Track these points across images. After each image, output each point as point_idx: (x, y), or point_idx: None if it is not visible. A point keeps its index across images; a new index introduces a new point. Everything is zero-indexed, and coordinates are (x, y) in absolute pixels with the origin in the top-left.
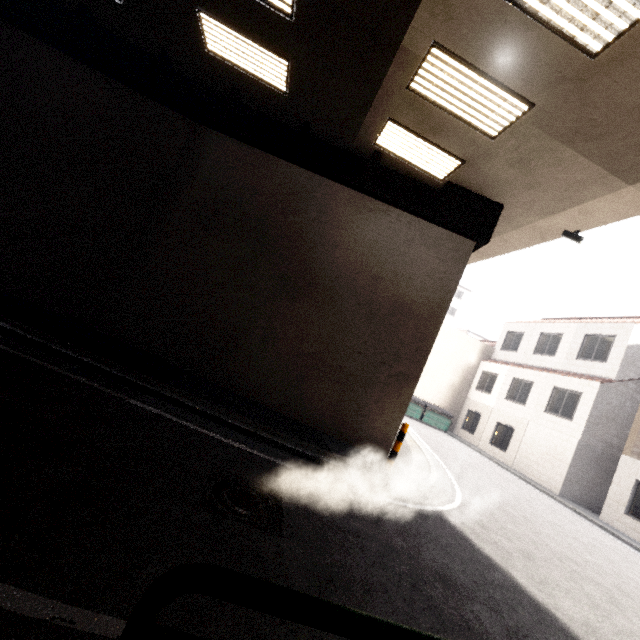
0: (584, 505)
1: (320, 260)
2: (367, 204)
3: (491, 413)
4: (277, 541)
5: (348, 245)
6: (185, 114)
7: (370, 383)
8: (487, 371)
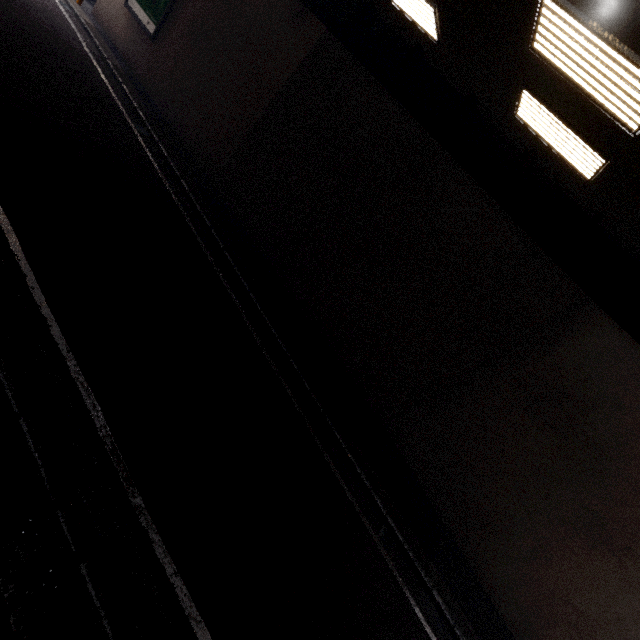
0: None
1: None
2: None
3: None
4: None
5: None
6: (580, 285)
7: None
8: None
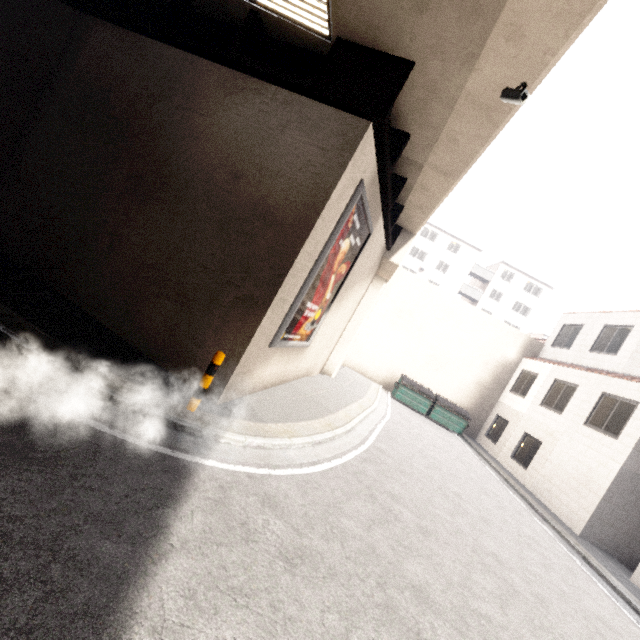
0: (621, 559)
1: (178, 155)
2: (239, 83)
3: (520, 420)
4: None
5: (210, 135)
6: (67, 2)
7: (211, 306)
8: (527, 370)
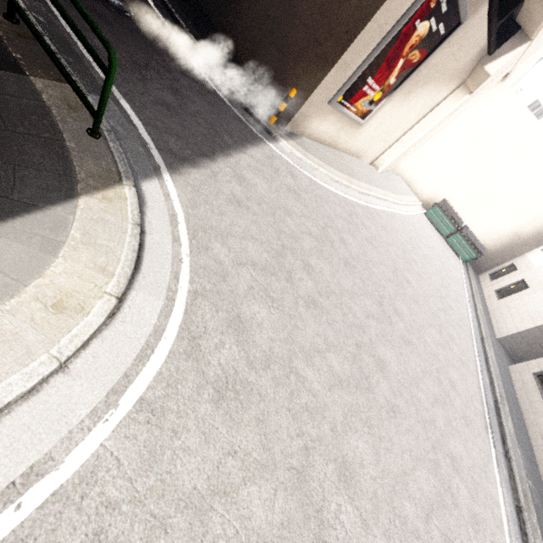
0: None
1: None
2: None
3: (527, 271)
4: (101, 4)
5: None
6: None
7: (300, 58)
8: None
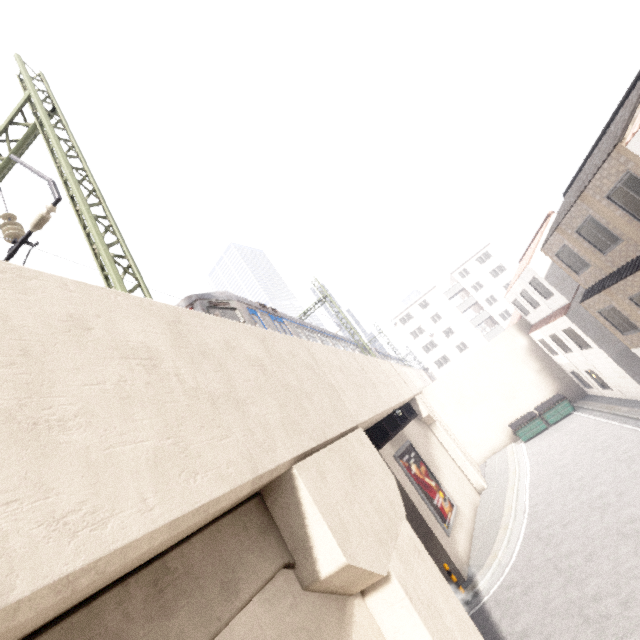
0: None
1: None
2: None
3: (575, 367)
4: None
5: None
6: None
7: None
8: (538, 340)
